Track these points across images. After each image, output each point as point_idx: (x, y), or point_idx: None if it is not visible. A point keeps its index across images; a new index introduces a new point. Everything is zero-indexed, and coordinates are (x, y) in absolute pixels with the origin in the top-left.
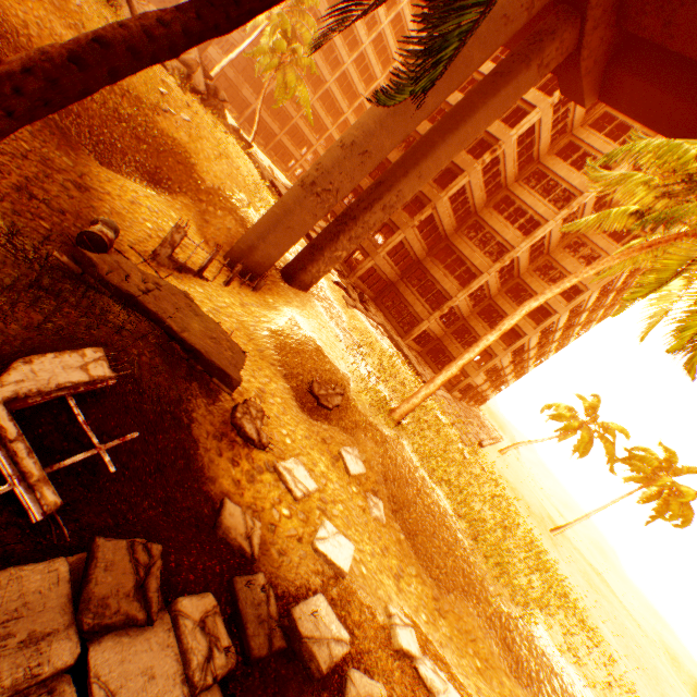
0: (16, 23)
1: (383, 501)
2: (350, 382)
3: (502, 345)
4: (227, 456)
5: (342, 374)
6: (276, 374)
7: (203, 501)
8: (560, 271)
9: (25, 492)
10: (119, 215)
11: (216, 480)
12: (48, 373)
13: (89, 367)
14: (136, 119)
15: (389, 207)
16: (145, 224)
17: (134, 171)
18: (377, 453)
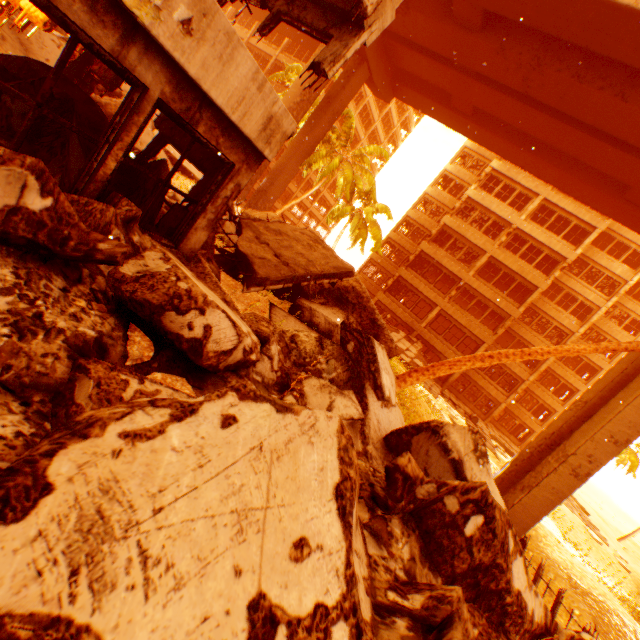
0: None
1: None
2: None
3: (558, 401)
4: None
5: None
6: None
7: None
8: (596, 331)
9: None
10: None
11: None
12: None
13: None
14: None
15: None
16: None
17: None
18: None
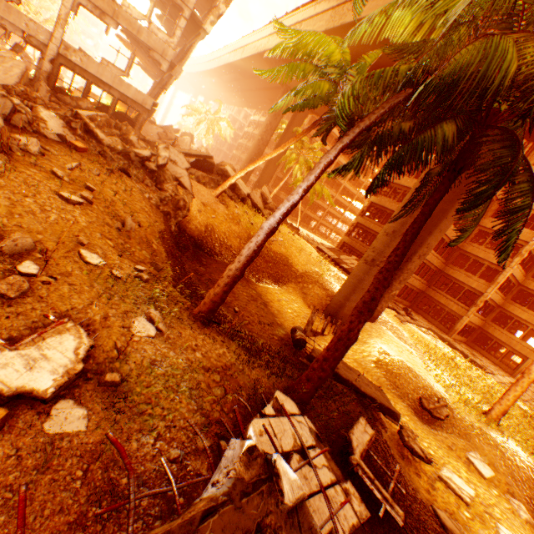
0: (222, 235)
1: (522, 502)
2: (444, 393)
3: None
4: (411, 470)
5: (435, 386)
6: (392, 395)
7: (424, 507)
8: None
9: (390, 508)
10: (279, 311)
11: (417, 490)
12: (359, 437)
13: (366, 429)
14: (263, 251)
15: (422, 255)
16: (288, 311)
17: (267, 279)
18: (495, 455)
